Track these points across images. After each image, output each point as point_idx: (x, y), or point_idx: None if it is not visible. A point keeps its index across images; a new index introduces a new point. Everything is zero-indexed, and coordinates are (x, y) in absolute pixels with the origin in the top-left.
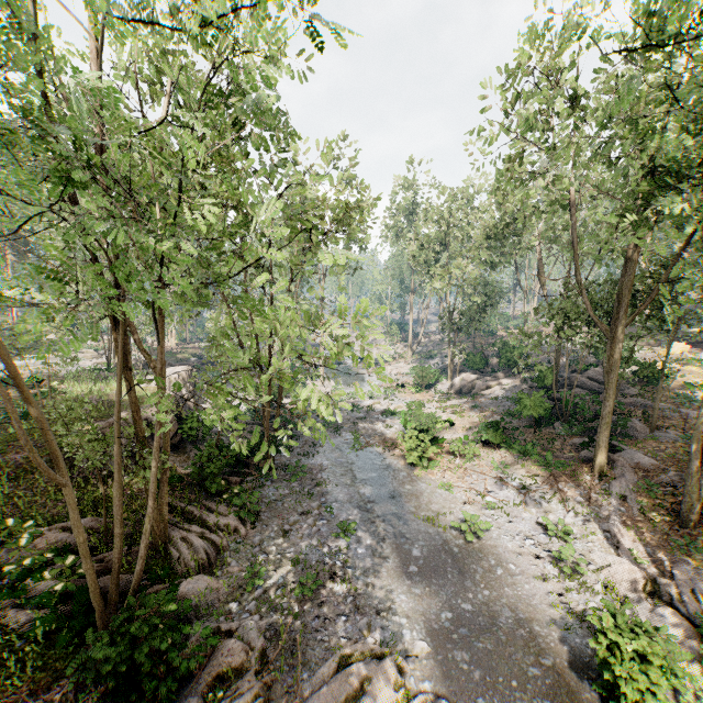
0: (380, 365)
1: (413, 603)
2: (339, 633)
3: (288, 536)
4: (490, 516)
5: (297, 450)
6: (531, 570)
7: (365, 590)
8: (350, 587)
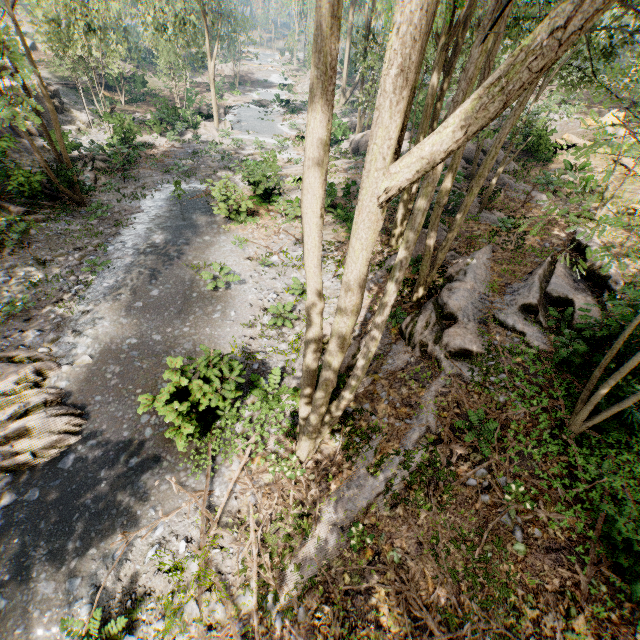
0: (302, 112)
1: (111, 329)
2: (24, 342)
3: (45, 266)
4: (259, 272)
5: (126, 192)
6: (246, 318)
7: (77, 315)
8: (63, 311)
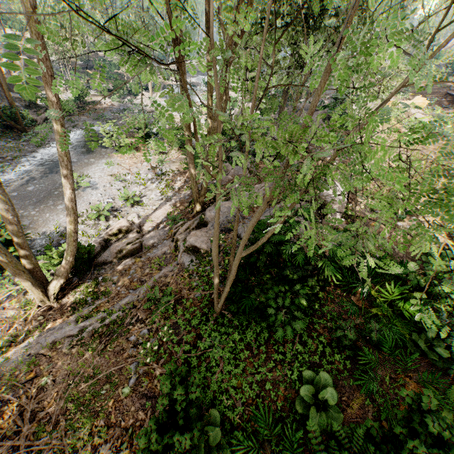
0: None
1: None
2: None
3: None
4: (112, 184)
5: None
6: (79, 211)
7: None
8: None
